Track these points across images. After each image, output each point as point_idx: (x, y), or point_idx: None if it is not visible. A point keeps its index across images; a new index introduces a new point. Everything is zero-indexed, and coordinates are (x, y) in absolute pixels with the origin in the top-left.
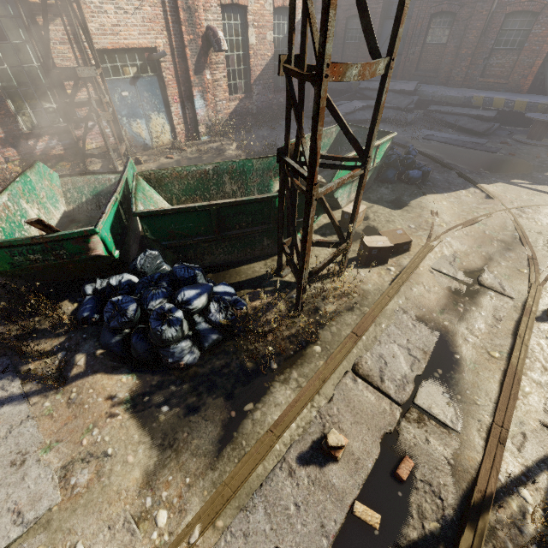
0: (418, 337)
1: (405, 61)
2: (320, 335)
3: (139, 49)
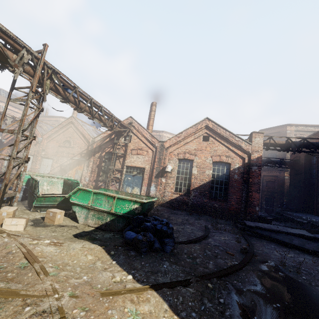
0: None
1: None
2: None
3: (140, 167)
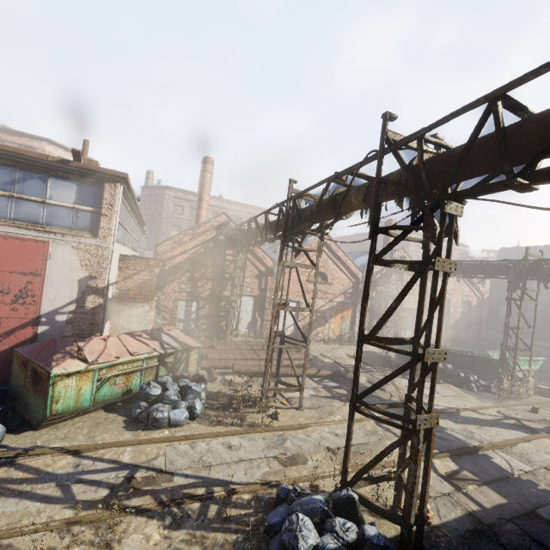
0: None
1: (547, 332)
2: (522, 400)
3: (410, 308)
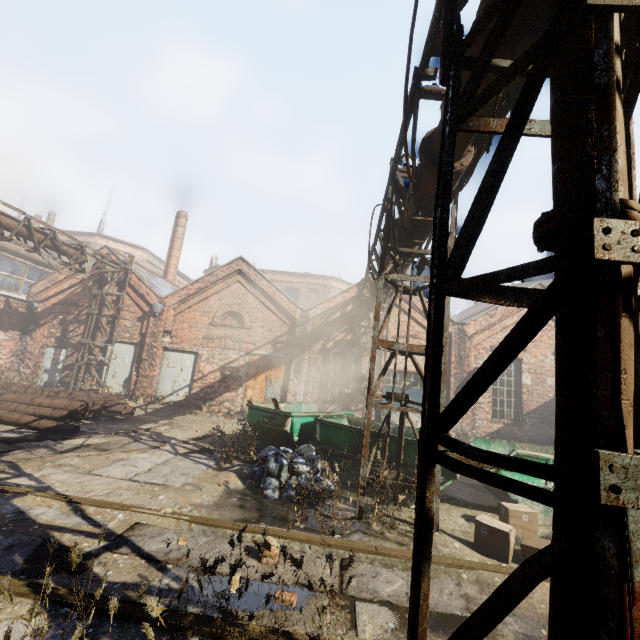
0: (438, 597)
1: None
2: (352, 535)
3: (415, 373)
